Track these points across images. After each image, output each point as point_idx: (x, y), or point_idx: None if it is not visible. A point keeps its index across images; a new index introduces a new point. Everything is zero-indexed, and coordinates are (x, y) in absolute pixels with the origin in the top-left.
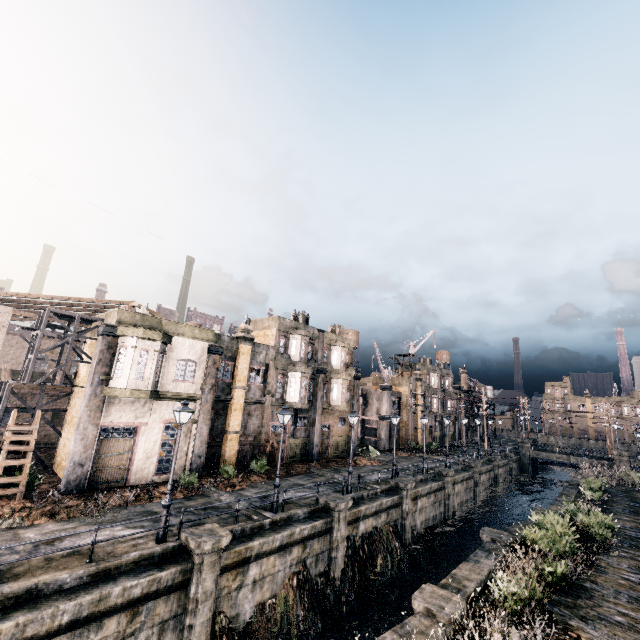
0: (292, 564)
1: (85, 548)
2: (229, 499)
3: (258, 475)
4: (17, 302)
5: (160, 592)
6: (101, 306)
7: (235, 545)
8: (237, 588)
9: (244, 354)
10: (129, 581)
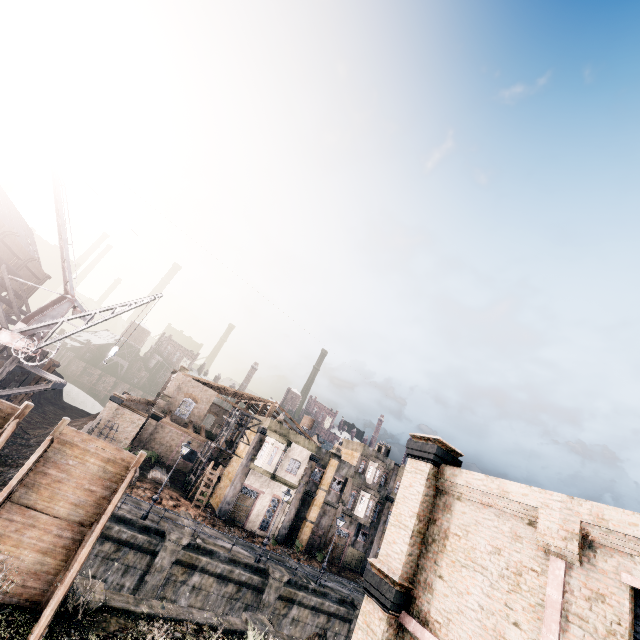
0: (318, 626)
1: (227, 547)
2: (294, 564)
3: (317, 562)
4: (219, 388)
5: (251, 586)
6: (257, 399)
7: (290, 587)
8: (283, 615)
9: (332, 466)
10: (242, 570)
